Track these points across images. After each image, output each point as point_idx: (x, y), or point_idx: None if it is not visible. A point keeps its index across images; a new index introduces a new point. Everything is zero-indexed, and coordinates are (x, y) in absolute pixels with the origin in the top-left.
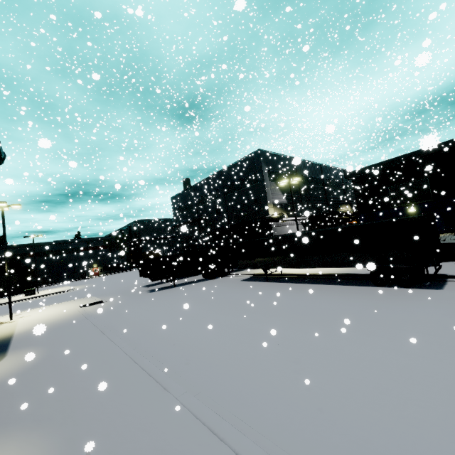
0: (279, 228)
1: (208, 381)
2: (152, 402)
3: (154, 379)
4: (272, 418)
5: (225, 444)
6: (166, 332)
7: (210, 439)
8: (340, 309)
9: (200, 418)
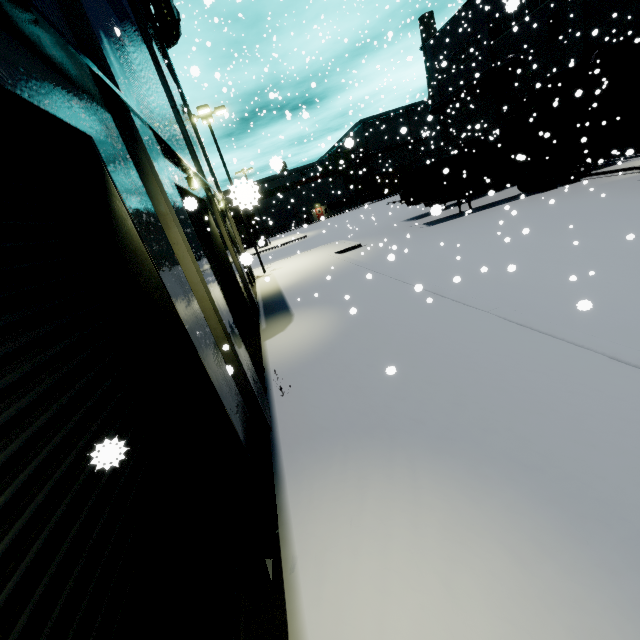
0: None
1: None
2: None
3: None
4: None
5: None
6: (552, 284)
7: None
8: None
9: None
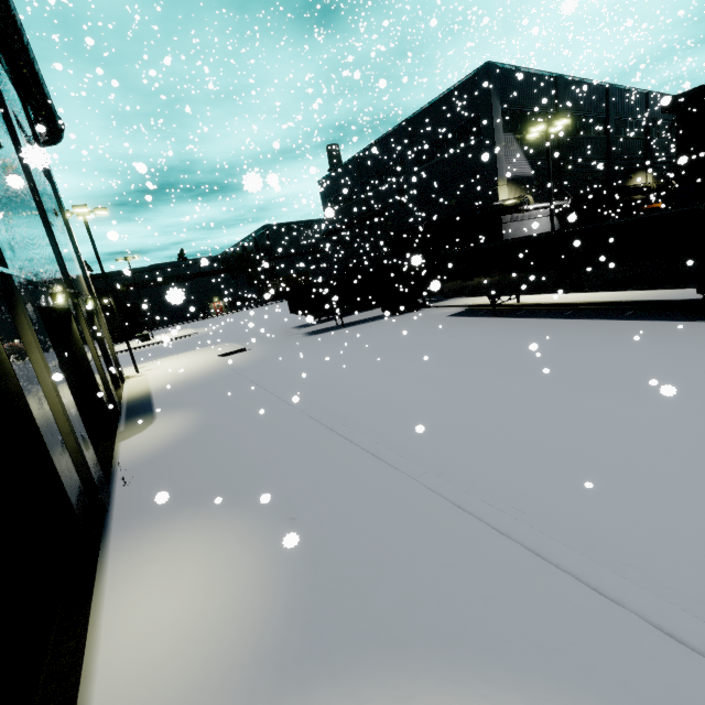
0: (513, 225)
1: (448, 459)
2: (380, 482)
3: (371, 454)
4: (570, 512)
5: (515, 542)
6: (356, 391)
7: (488, 533)
8: (646, 360)
9: (463, 507)
